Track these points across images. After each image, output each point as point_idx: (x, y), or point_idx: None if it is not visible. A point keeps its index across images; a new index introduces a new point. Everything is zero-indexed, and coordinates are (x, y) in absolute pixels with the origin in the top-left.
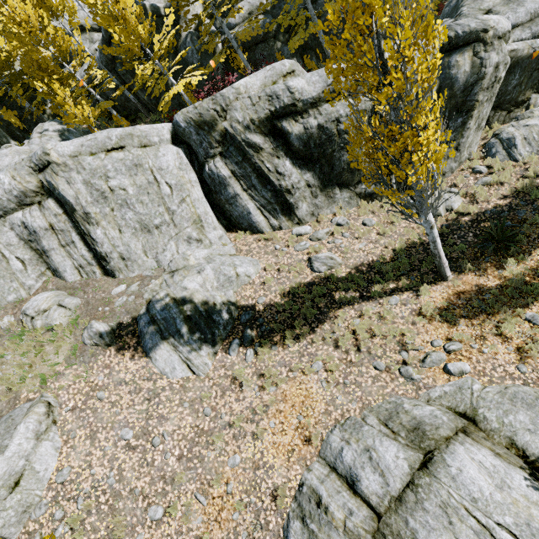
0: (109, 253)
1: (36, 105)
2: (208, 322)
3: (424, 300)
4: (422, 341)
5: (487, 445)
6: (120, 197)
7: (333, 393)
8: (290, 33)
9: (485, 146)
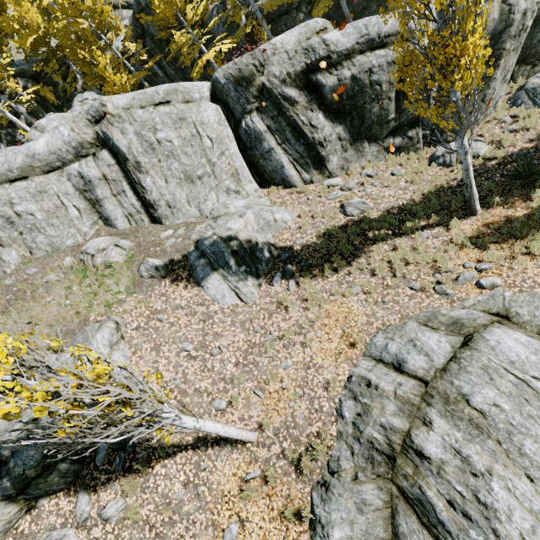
0: (157, 201)
1: (70, 81)
2: (252, 258)
3: (454, 232)
4: (454, 265)
5: (520, 331)
6: (167, 148)
7: (373, 309)
8: (312, 4)
9: (510, 99)
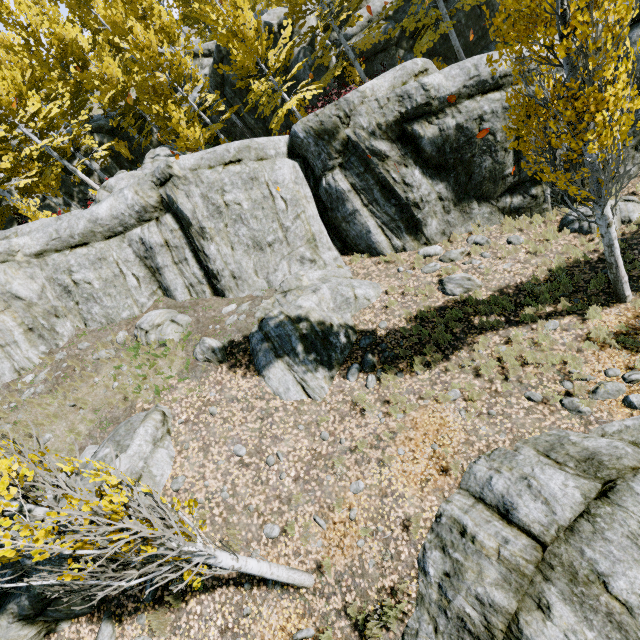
0: (221, 271)
1: (145, 135)
2: (324, 344)
3: (592, 324)
4: (591, 370)
5: None
6: (235, 212)
7: (474, 423)
8: (414, 38)
9: None
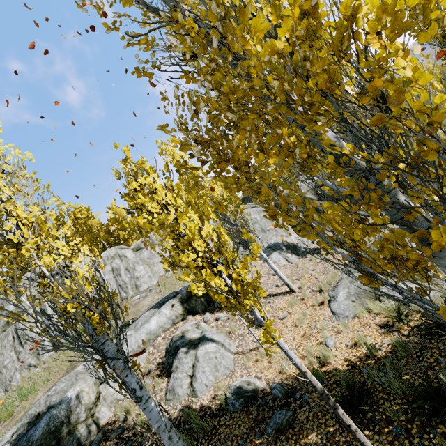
0: None
1: None
2: (294, 249)
3: None
4: None
5: None
6: (254, 220)
7: None
8: None
9: None
